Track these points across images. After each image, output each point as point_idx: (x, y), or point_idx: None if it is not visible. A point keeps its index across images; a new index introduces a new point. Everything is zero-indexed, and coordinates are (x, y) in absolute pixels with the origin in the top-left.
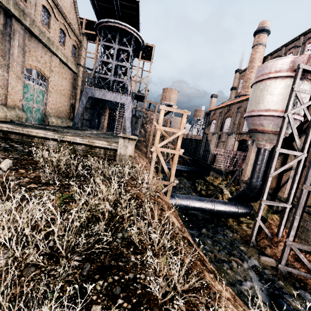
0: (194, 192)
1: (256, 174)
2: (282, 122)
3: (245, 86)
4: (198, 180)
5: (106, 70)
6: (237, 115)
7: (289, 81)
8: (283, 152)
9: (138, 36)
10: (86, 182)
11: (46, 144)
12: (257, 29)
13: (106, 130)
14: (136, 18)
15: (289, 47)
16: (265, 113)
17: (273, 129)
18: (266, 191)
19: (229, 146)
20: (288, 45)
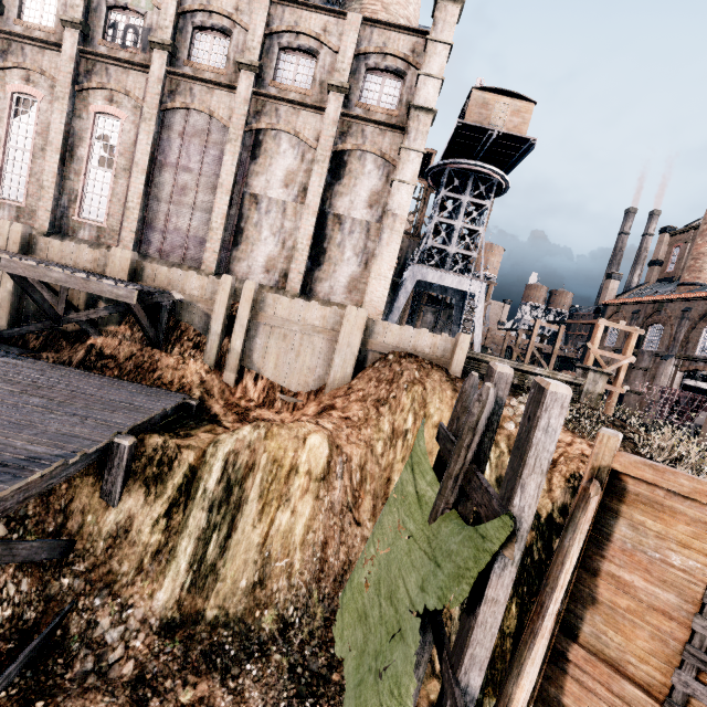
0: None
1: None
2: None
3: (694, 267)
4: None
5: (445, 237)
6: (683, 325)
7: None
8: None
9: (503, 182)
10: (594, 423)
11: None
12: None
13: None
14: (514, 159)
15: None
16: None
17: None
18: None
19: (662, 379)
20: None
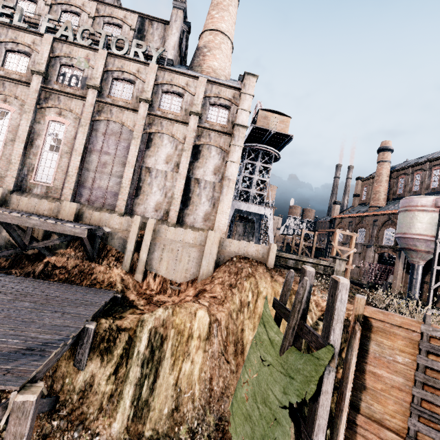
0: None
1: (413, 287)
2: (434, 246)
3: (375, 198)
4: None
5: (248, 184)
6: (374, 228)
7: (434, 214)
8: (439, 269)
9: (277, 155)
10: None
11: (287, 262)
12: (381, 148)
13: None
14: (282, 144)
15: (416, 169)
16: (417, 237)
17: (426, 249)
18: (430, 301)
19: (368, 258)
20: (414, 166)
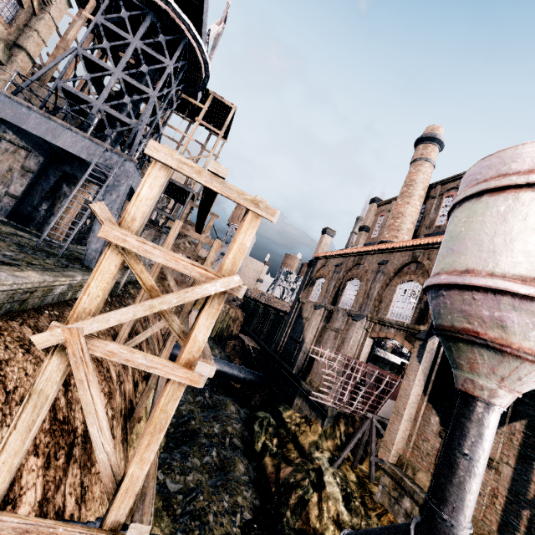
0: (245, 459)
1: (458, 494)
2: None
3: (393, 225)
4: (262, 414)
5: (89, 82)
6: (378, 279)
7: None
8: None
9: (196, 46)
10: None
11: None
12: (423, 135)
13: (72, 240)
14: None
15: None
16: (521, 288)
17: None
18: None
19: (350, 345)
20: None
